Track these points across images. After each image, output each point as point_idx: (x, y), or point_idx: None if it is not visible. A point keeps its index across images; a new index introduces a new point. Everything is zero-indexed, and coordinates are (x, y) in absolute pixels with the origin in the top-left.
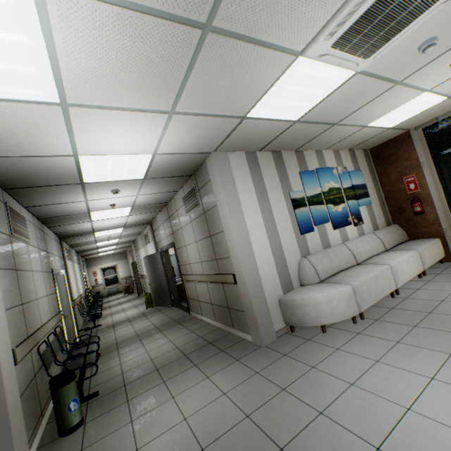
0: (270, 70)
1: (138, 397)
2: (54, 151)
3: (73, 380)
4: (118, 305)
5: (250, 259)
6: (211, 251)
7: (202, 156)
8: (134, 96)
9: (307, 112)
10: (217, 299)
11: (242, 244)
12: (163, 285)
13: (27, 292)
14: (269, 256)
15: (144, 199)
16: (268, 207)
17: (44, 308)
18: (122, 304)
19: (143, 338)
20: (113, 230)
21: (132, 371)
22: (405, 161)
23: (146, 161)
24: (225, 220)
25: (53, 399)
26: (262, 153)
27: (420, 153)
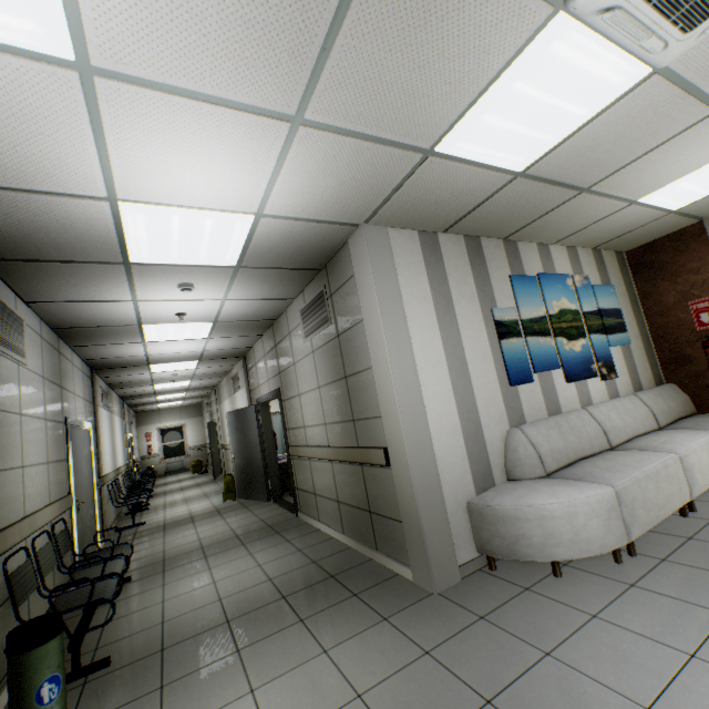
0: (499, 37)
1: (183, 680)
2: (71, 185)
3: (56, 635)
4: (178, 491)
5: (419, 422)
6: (344, 404)
7: (343, 231)
8: (227, 68)
9: (543, 156)
10: (349, 494)
11: (406, 392)
12: (256, 463)
13: (2, 451)
14: (453, 419)
15: (235, 309)
16: (454, 331)
17: (35, 485)
18: (186, 489)
19: (211, 555)
20: (181, 362)
21: (181, 619)
22: (693, 274)
23: (243, 230)
24: (376, 346)
25: (8, 674)
26: (448, 236)
27: None
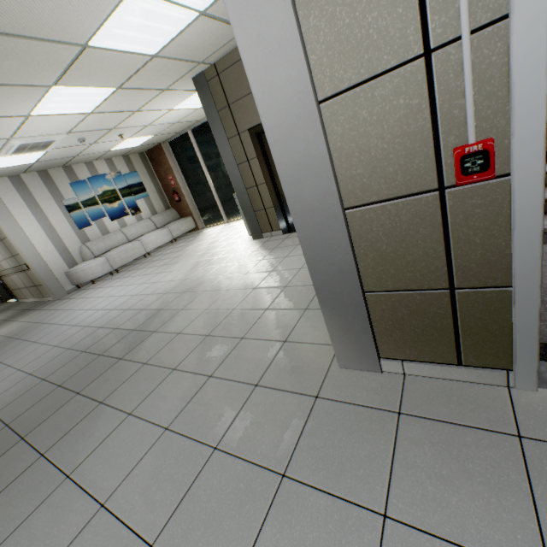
0: None
1: None
2: None
3: None
4: None
5: (34, 253)
6: (8, 251)
7: None
8: None
9: (39, 159)
10: (28, 283)
11: (24, 244)
12: None
13: None
14: (52, 248)
15: None
16: (43, 215)
17: None
18: None
19: None
20: None
21: None
22: (166, 165)
23: None
24: (4, 230)
25: None
26: (27, 174)
27: (170, 161)
